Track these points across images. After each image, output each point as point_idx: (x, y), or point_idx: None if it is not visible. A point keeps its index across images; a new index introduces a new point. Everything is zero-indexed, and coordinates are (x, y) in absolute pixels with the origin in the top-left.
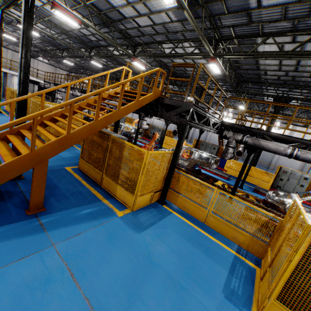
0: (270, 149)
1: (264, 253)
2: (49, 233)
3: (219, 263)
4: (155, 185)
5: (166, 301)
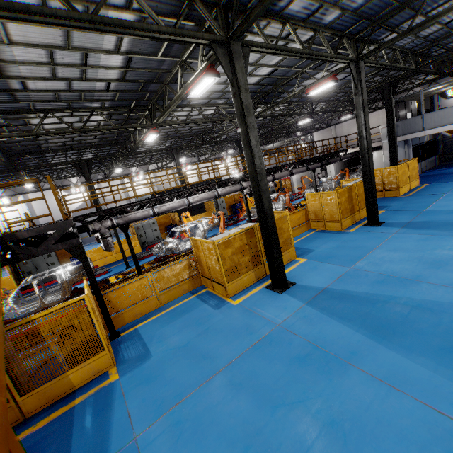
0: (140, 218)
1: (201, 280)
2: (113, 452)
3: (198, 306)
4: (103, 325)
5: (213, 338)
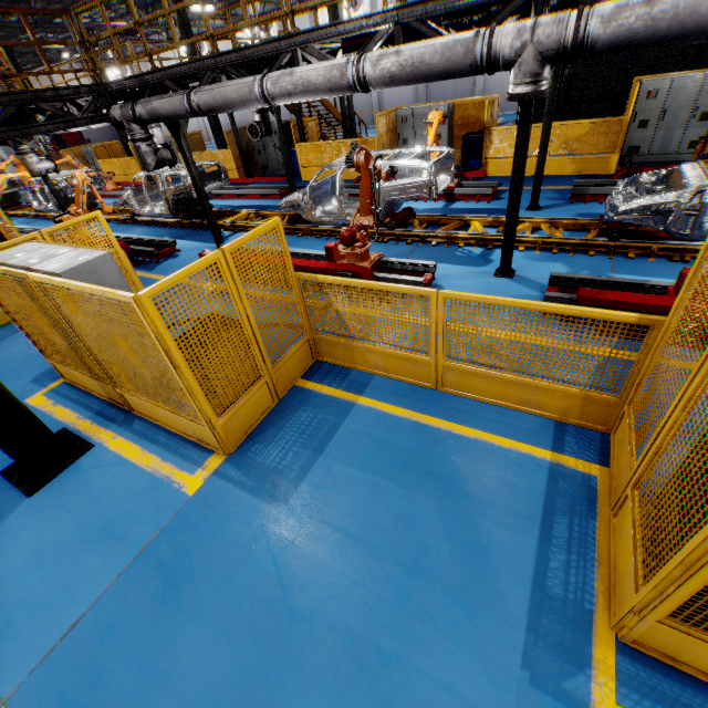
0: (170, 113)
1: None
2: None
3: None
4: None
5: None
